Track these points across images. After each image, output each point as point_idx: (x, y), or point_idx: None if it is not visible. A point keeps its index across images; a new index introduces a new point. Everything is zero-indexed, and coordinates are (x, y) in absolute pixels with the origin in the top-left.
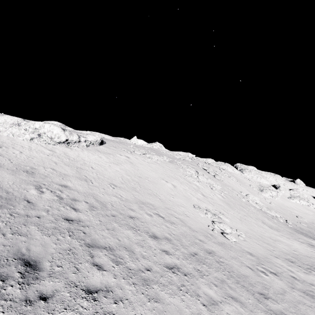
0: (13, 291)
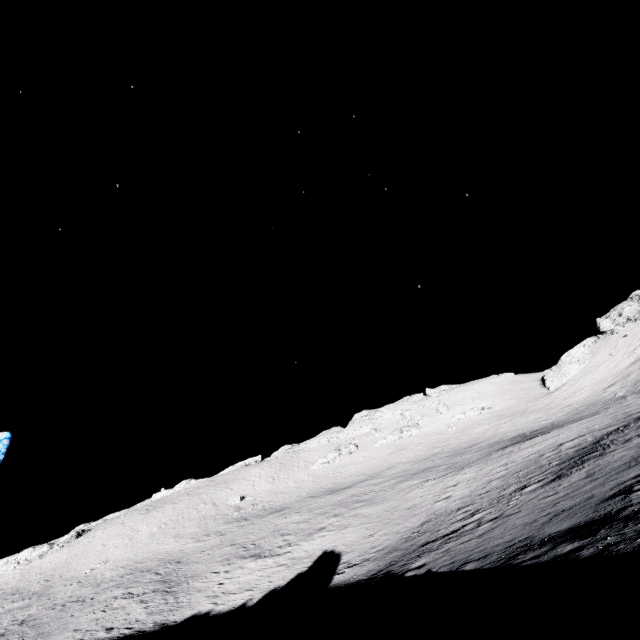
0: None
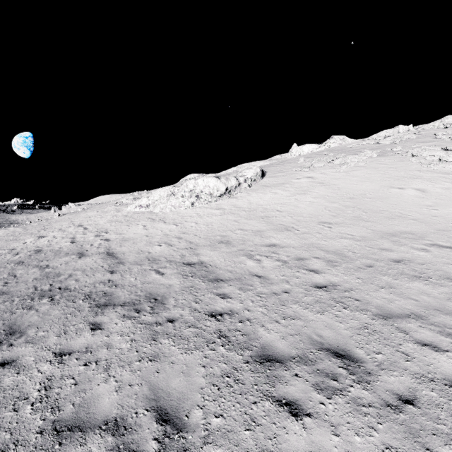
0: (359, 393)
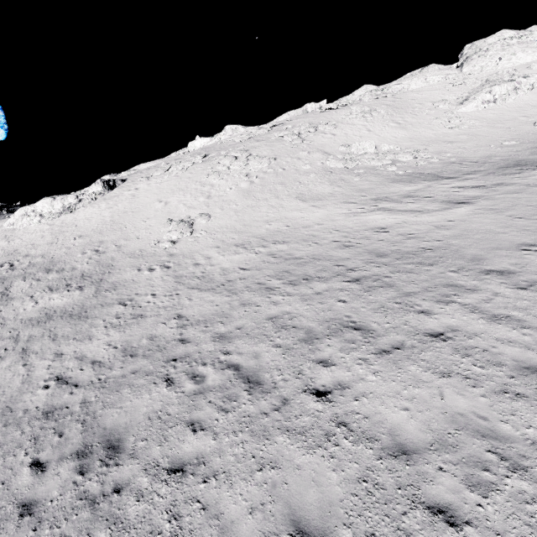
0: None
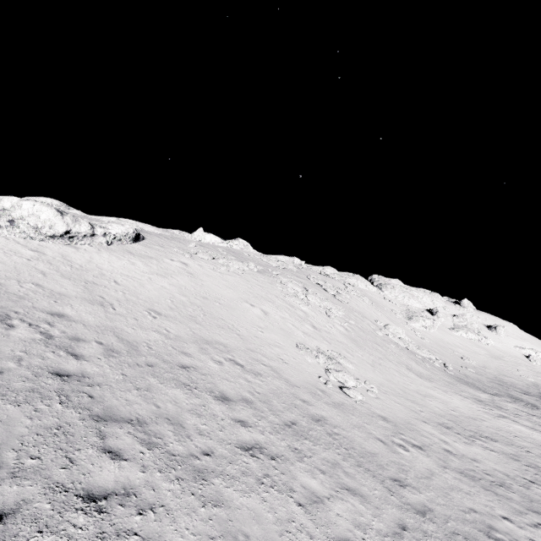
0: None
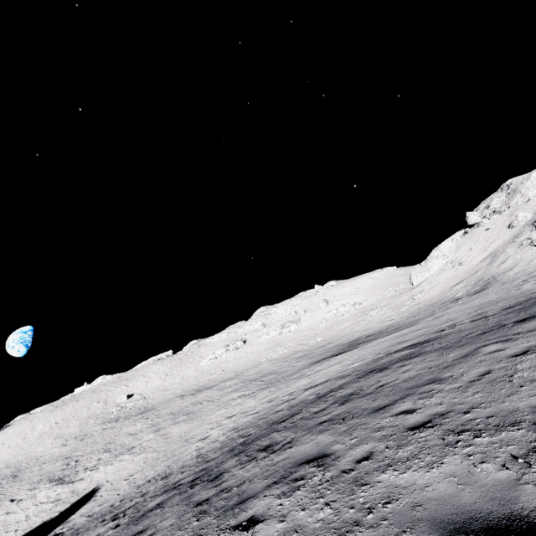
0: None
